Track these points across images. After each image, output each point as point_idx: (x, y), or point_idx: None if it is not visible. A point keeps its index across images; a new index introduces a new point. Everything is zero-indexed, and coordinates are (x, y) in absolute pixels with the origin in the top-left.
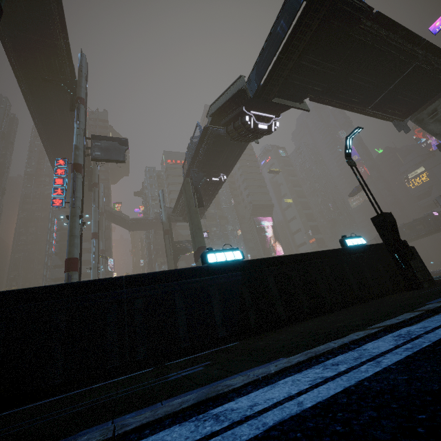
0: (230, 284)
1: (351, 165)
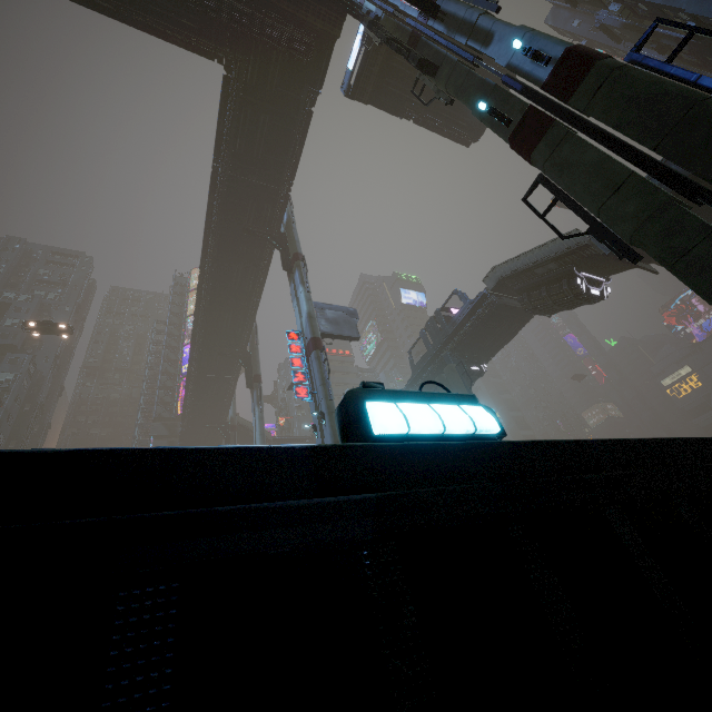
0: None
1: None
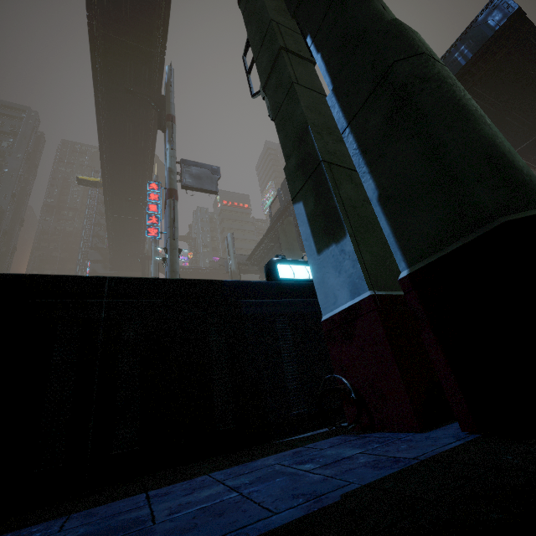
0: None
1: None
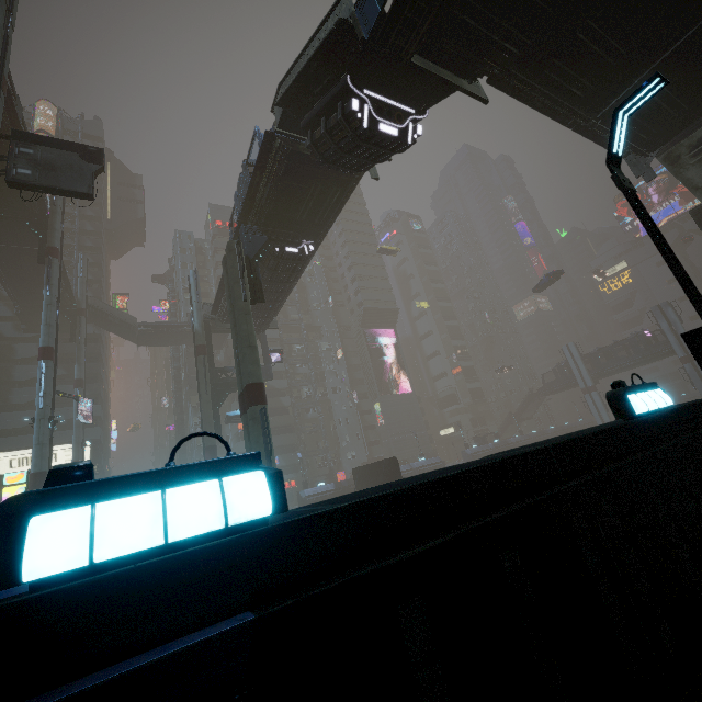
0: None
1: (625, 187)
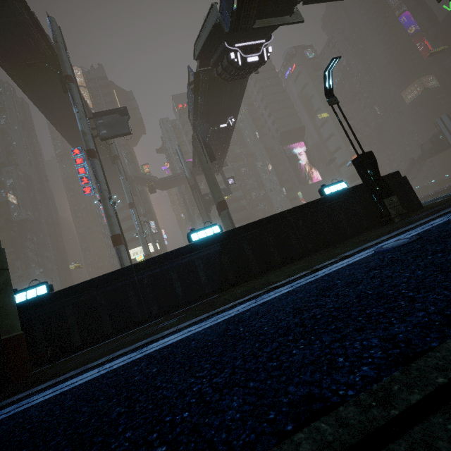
0: (211, 255)
1: (331, 105)
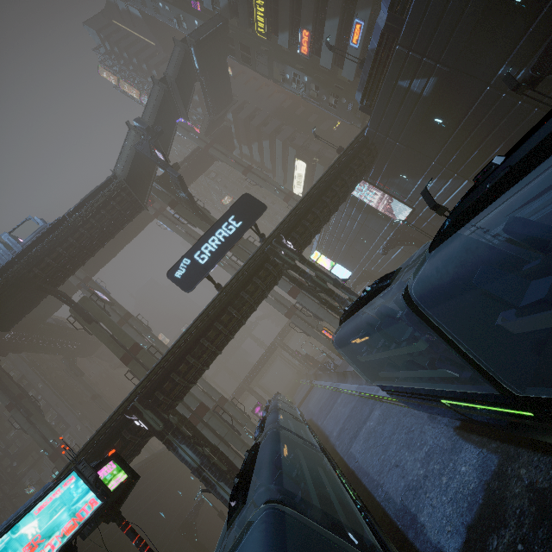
0: None
1: None
